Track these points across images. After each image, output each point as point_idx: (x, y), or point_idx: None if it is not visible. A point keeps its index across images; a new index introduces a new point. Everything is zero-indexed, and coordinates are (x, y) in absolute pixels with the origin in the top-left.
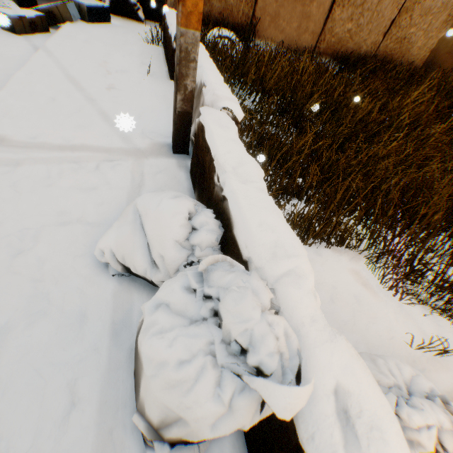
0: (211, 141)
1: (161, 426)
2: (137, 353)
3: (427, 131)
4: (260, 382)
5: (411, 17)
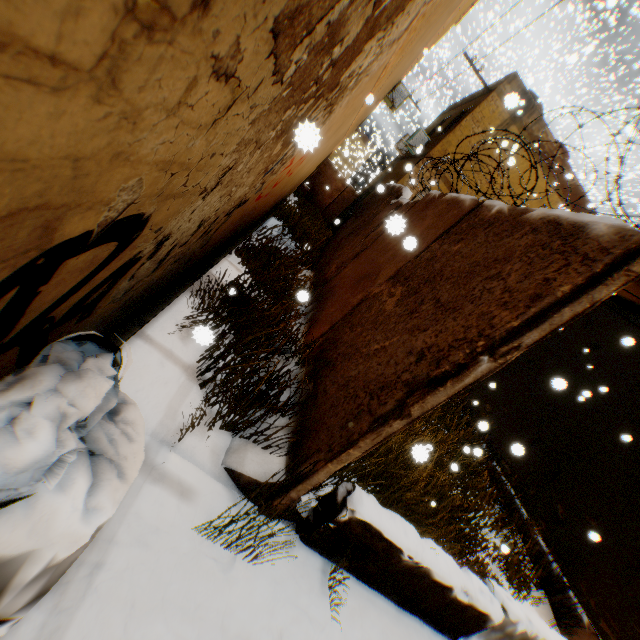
0: None
1: None
2: None
3: None
4: None
5: None
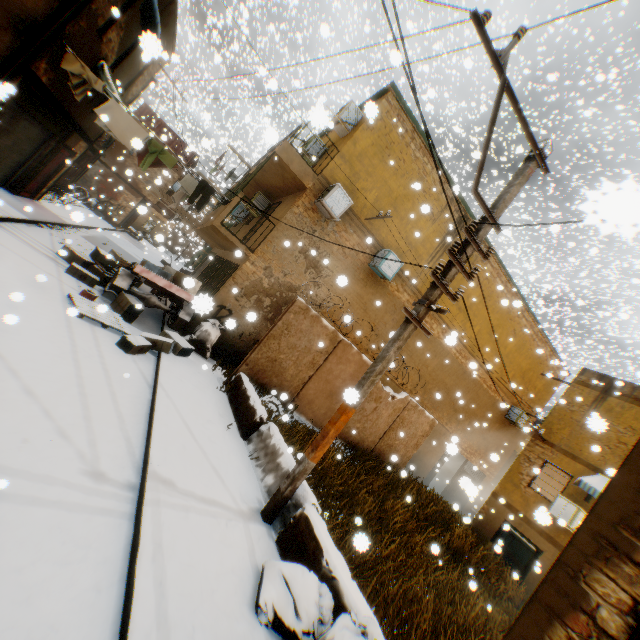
0: (320, 534)
1: None
2: None
3: (414, 537)
4: None
5: (396, 433)
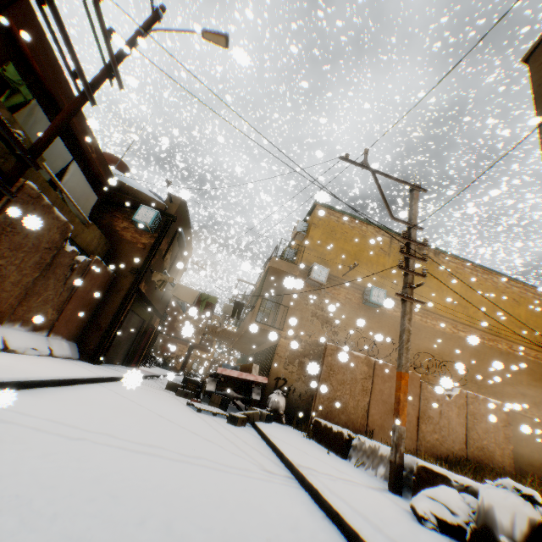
0: (438, 468)
1: (511, 527)
2: (485, 511)
3: None
4: (523, 487)
5: (477, 432)
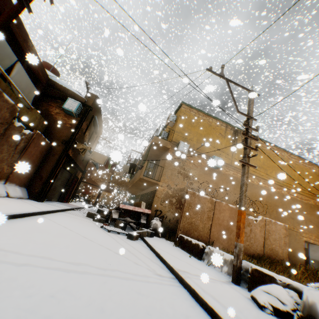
0: (267, 271)
1: None
2: (309, 306)
3: None
4: None
5: (270, 240)
